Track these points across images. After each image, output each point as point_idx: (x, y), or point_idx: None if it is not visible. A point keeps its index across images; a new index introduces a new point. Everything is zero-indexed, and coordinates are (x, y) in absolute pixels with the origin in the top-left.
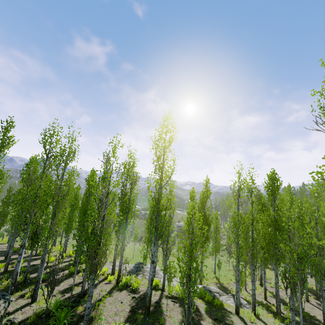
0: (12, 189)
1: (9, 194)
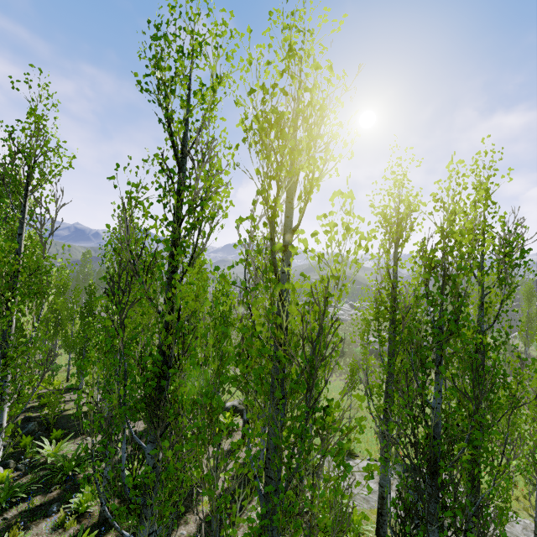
0: (95, 288)
1: (90, 298)
